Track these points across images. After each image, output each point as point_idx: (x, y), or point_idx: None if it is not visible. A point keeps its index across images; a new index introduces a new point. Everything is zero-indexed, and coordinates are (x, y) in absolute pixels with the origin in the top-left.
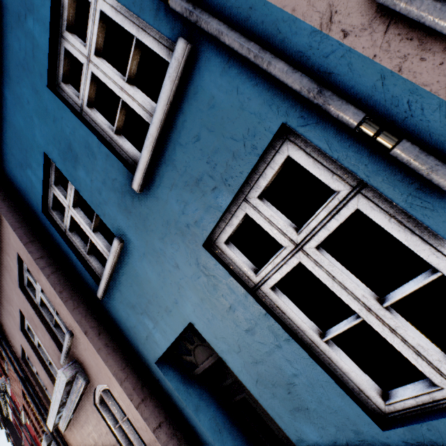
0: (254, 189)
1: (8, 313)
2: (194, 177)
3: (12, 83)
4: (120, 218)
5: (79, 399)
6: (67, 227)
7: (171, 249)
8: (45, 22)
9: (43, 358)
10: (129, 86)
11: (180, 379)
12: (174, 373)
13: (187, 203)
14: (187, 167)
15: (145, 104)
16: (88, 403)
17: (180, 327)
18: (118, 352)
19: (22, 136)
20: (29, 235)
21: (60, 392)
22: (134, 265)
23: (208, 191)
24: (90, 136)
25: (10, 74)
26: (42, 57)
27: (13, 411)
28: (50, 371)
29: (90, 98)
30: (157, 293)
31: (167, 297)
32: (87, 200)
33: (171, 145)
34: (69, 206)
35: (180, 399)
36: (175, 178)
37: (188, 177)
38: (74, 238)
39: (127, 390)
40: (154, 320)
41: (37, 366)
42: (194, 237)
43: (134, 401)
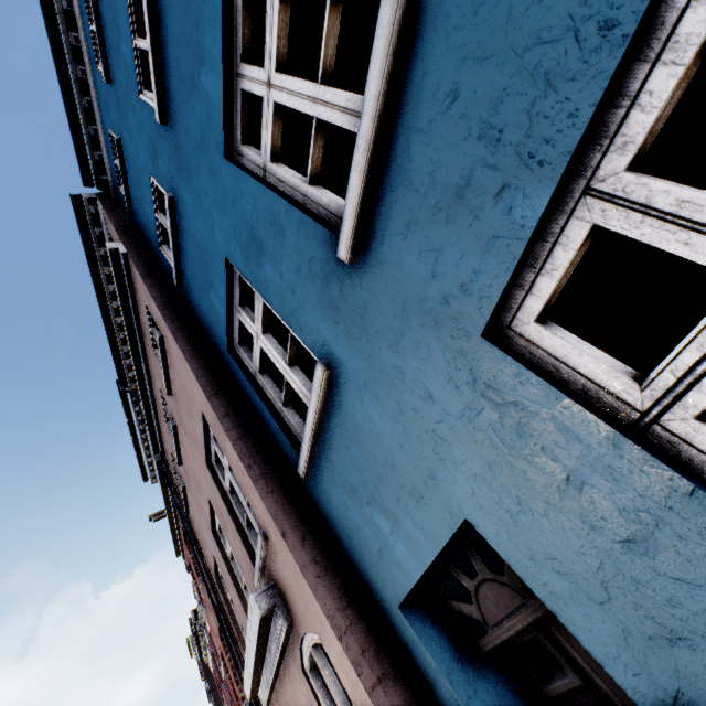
0: (614, 150)
1: (198, 507)
2: (452, 186)
3: (191, 178)
4: (324, 326)
5: (281, 654)
6: (256, 367)
7: (414, 360)
8: (218, 64)
9: (237, 578)
10: (325, 88)
11: (450, 652)
12: (437, 637)
13: (441, 251)
14: (436, 172)
15: (350, 103)
16: (294, 664)
17: (444, 530)
18: (333, 577)
19: (203, 248)
20: (214, 385)
21: (254, 635)
22: (349, 410)
23: (487, 202)
24: (275, 203)
25: (189, 167)
26: (217, 118)
27: (213, 657)
28: (245, 599)
29: (274, 148)
30: (392, 460)
31: (413, 467)
32: (277, 311)
33: (401, 143)
34: (257, 333)
35: (455, 698)
36: (413, 206)
37: (439, 192)
38: (265, 383)
39: (350, 652)
40: (391, 517)
41: (230, 589)
42: (460, 321)
43: (363, 677)
